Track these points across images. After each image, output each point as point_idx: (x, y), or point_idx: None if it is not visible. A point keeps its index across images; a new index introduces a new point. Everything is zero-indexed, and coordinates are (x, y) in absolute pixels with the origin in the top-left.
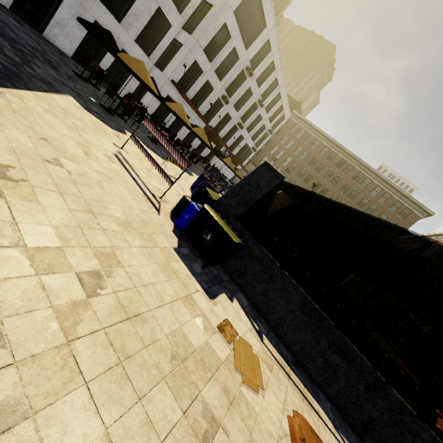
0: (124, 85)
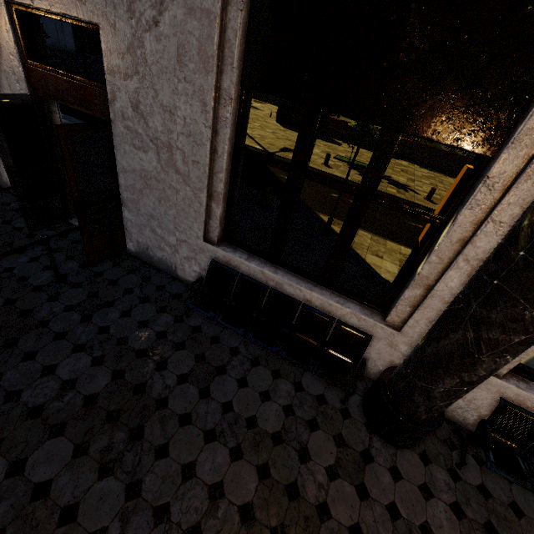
0: None
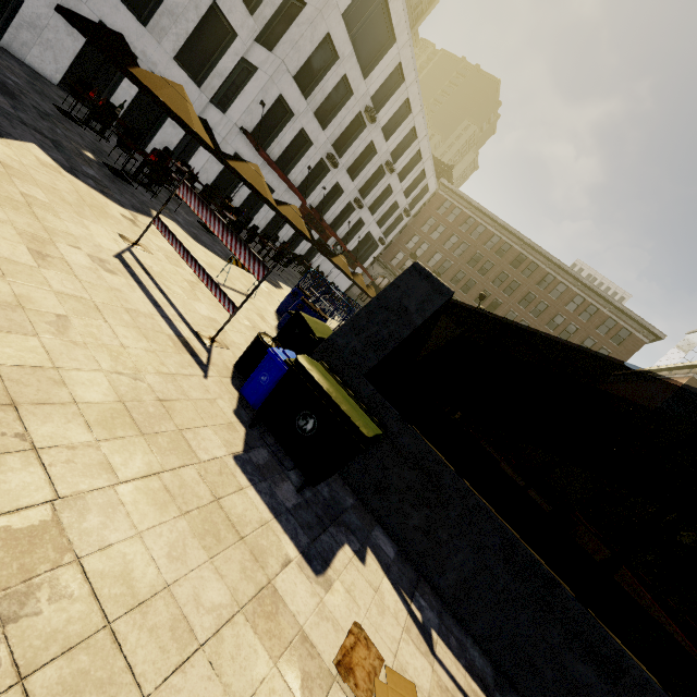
0: (158, 135)
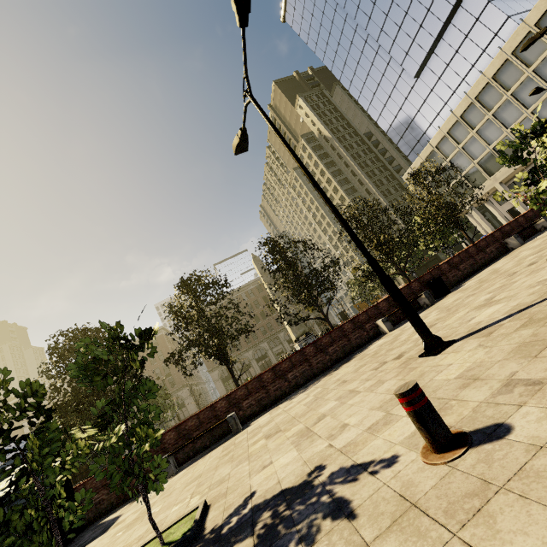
0: None
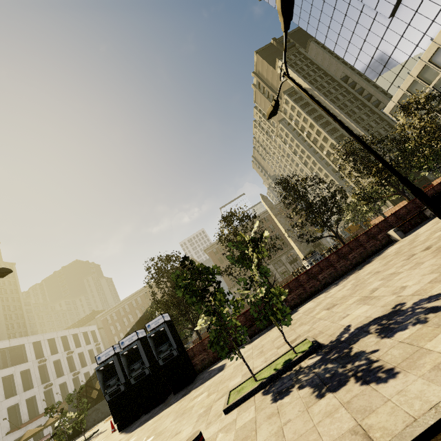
0: None
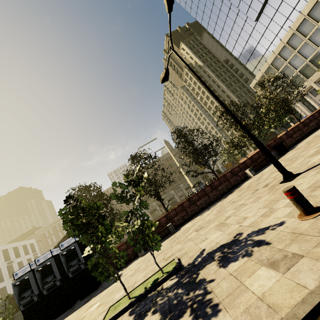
0: None
